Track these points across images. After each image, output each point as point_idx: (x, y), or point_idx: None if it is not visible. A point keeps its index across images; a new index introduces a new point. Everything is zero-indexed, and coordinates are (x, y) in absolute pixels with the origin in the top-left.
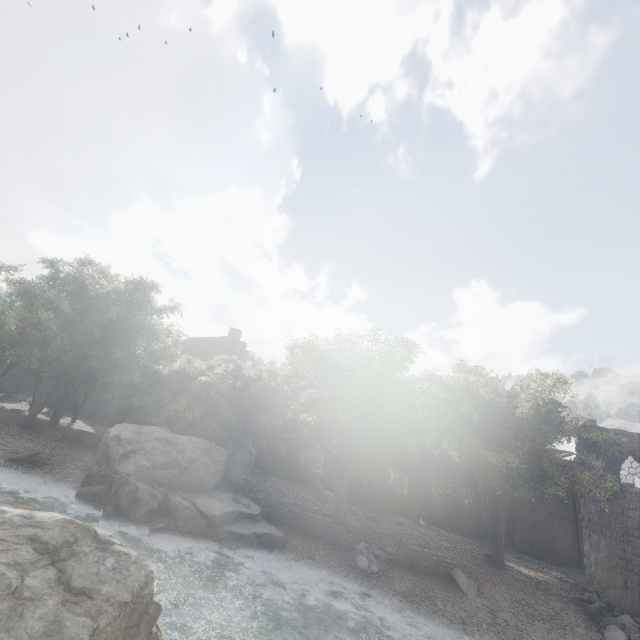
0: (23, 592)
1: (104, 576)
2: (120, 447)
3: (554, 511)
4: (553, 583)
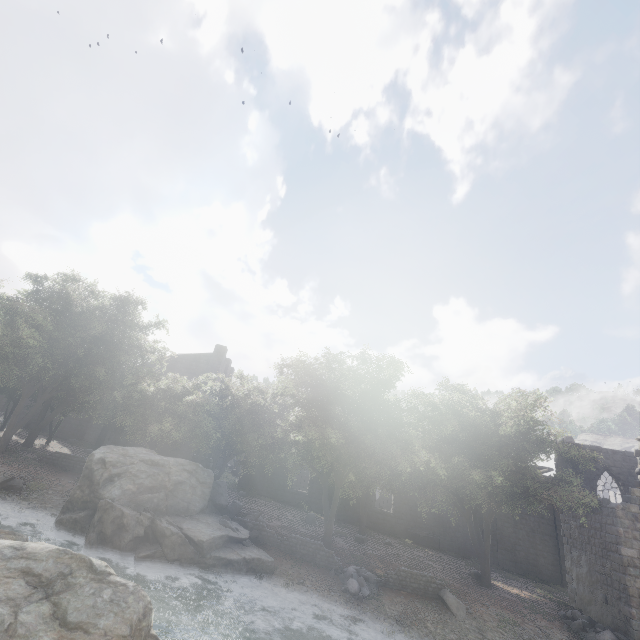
0: (17, 629)
1: (101, 609)
2: (105, 470)
3: (536, 527)
4: (538, 601)
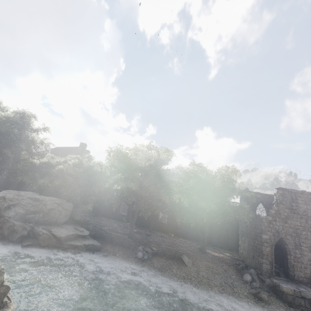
0: None
1: None
2: (5, 202)
3: (229, 228)
4: (225, 258)
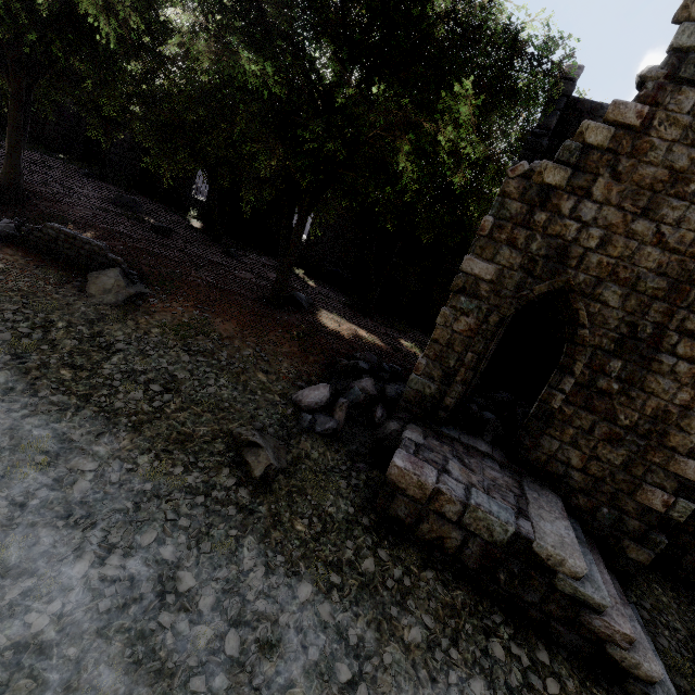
0: None
1: None
2: None
3: None
4: (352, 340)
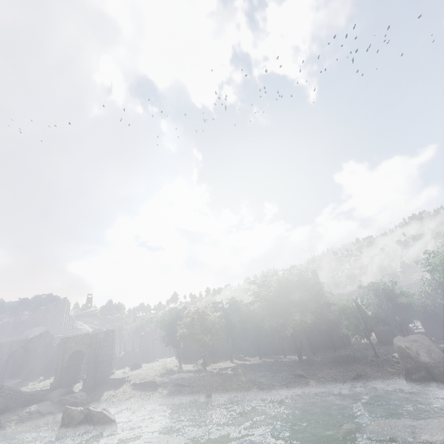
0: None
1: None
2: (411, 351)
3: None
4: None
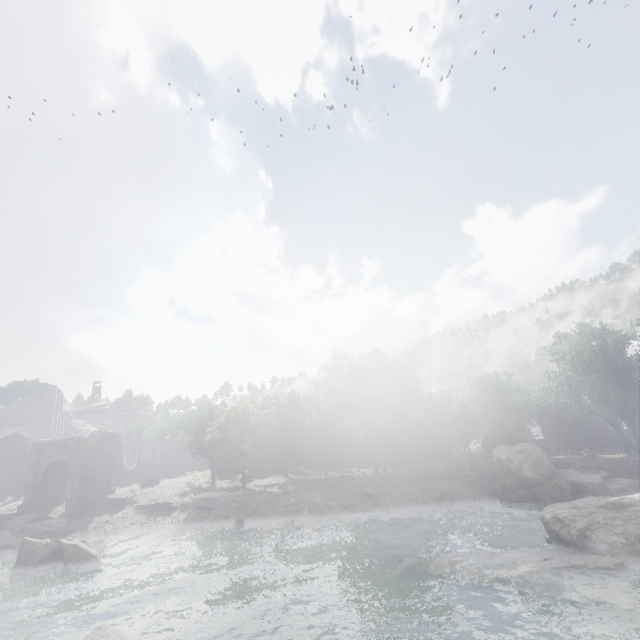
0: None
1: None
2: (513, 464)
3: None
4: None
